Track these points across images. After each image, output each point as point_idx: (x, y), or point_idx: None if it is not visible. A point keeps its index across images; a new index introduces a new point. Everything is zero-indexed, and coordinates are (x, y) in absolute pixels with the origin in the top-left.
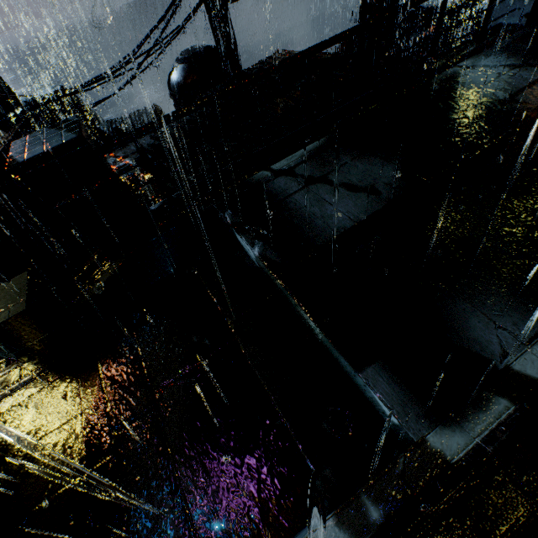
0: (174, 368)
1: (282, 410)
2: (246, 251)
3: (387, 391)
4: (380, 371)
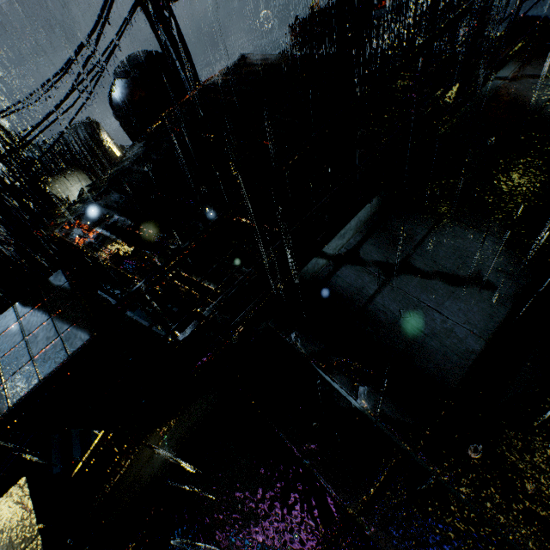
0: None
1: None
2: (332, 385)
3: None
4: None
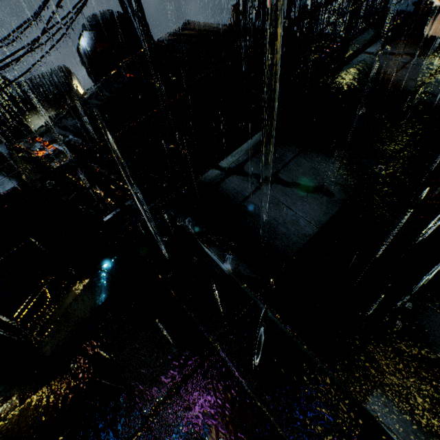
0: (161, 386)
1: (288, 437)
2: (212, 258)
3: (395, 422)
4: (383, 400)
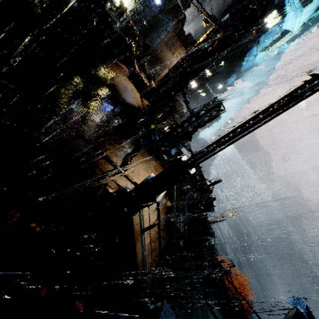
0: None
1: None
2: None
3: None
4: None
